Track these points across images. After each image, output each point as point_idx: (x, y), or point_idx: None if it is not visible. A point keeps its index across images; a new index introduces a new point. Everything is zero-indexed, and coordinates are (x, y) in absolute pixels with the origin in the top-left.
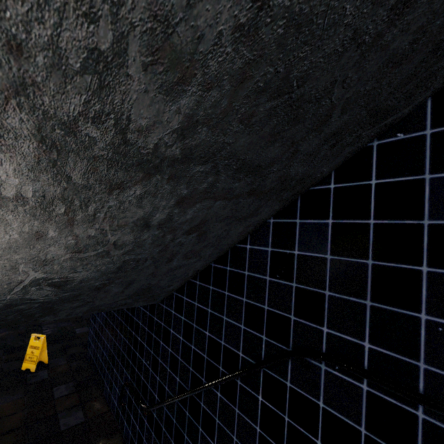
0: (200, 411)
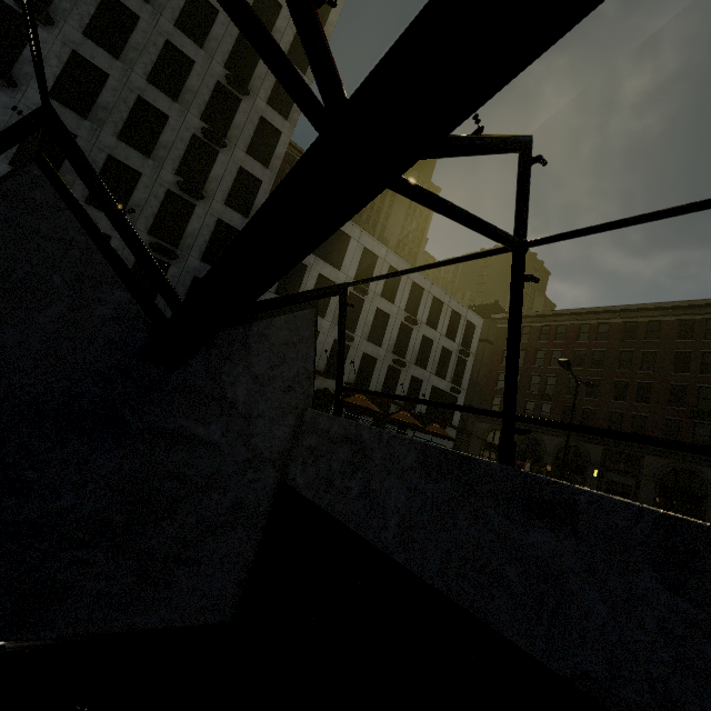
0: None
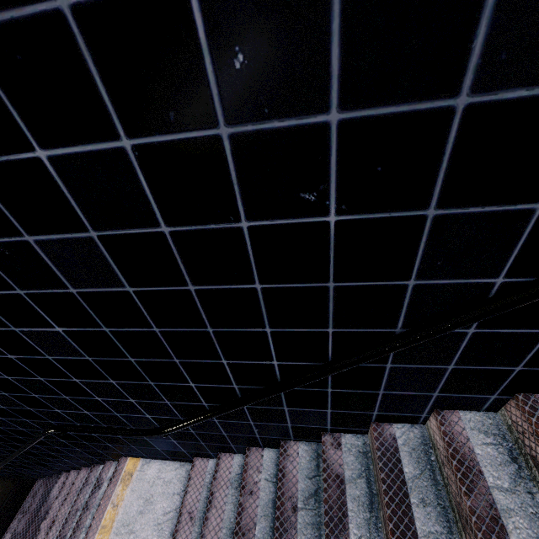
0: (37, 454)
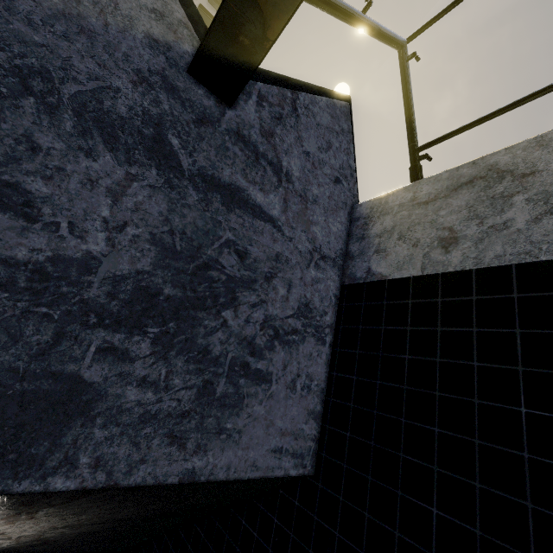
0: None
